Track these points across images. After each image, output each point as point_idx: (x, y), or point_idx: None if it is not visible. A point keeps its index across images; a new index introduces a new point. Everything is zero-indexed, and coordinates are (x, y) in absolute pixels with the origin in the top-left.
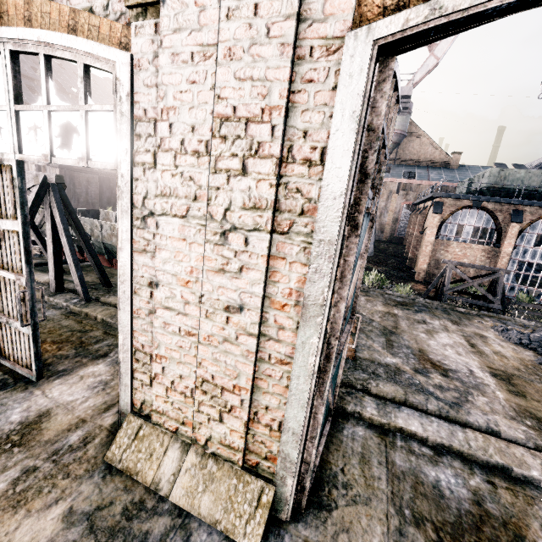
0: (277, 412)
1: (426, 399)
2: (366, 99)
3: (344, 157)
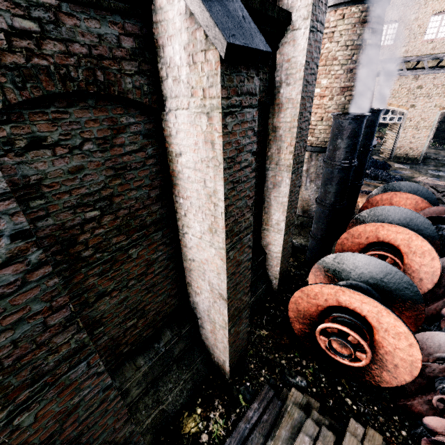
0: (421, 149)
1: (444, 157)
2: (439, 116)
3: (436, 121)
